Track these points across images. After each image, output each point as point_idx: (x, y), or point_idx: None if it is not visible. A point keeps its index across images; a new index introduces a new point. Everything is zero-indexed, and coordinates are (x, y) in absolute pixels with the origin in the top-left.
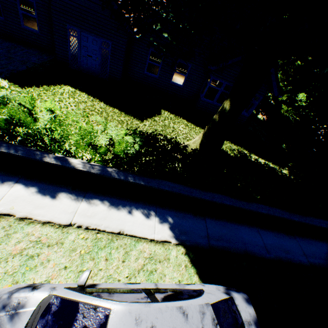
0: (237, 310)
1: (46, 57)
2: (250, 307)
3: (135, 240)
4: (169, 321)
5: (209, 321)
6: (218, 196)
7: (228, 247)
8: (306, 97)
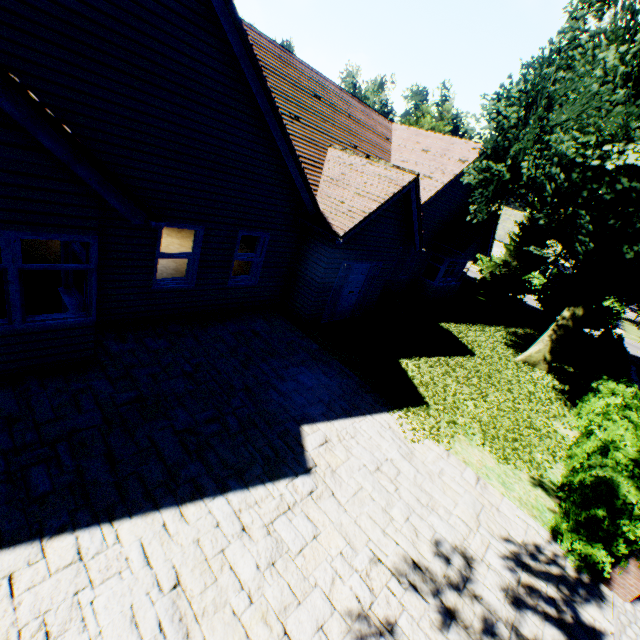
0: None
1: (284, 324)
2: None
3: None
4: None
5: None
6: None
7: None
8: None
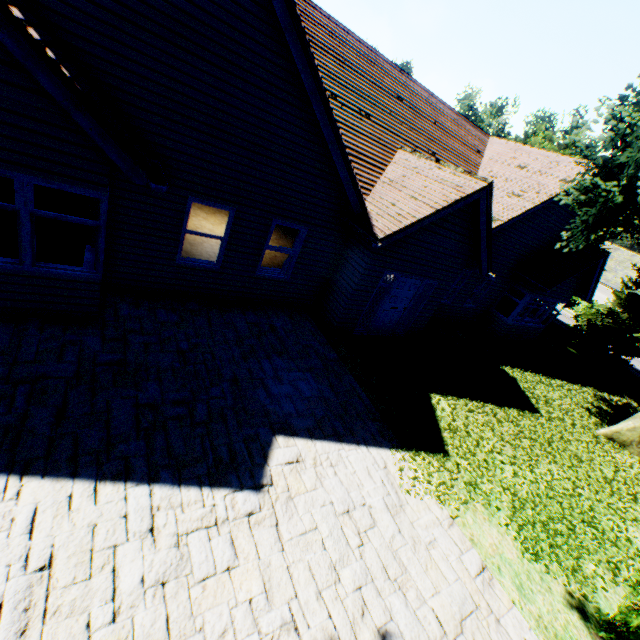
0: None
1: (310, 326)
2: None
3: None
4: None
5: None
6: None
7: None
8: None
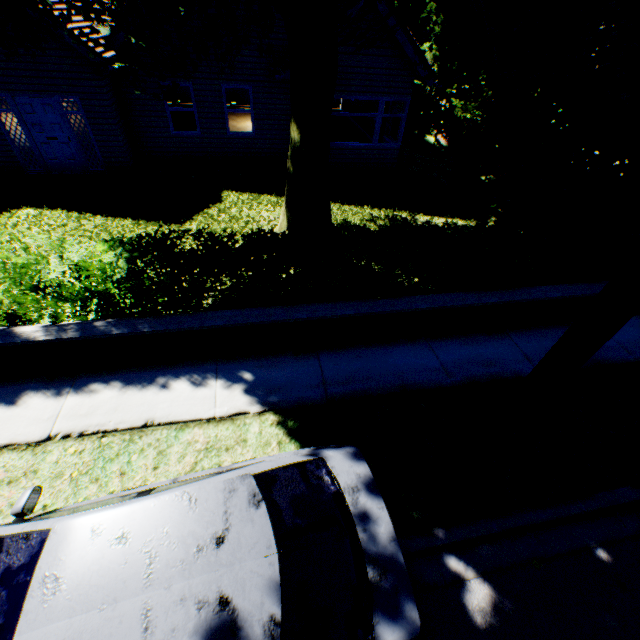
0: (328, 476)
1: None
2: (361, 464)
3: (176, 429)
4: (159, 518)
5: (244, 499)
6: (325, 306)
7: (367, 389)
8: (439, 61)
